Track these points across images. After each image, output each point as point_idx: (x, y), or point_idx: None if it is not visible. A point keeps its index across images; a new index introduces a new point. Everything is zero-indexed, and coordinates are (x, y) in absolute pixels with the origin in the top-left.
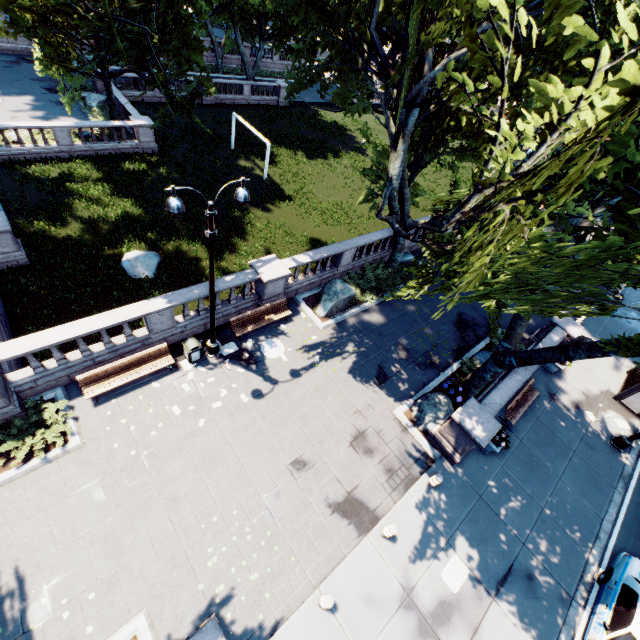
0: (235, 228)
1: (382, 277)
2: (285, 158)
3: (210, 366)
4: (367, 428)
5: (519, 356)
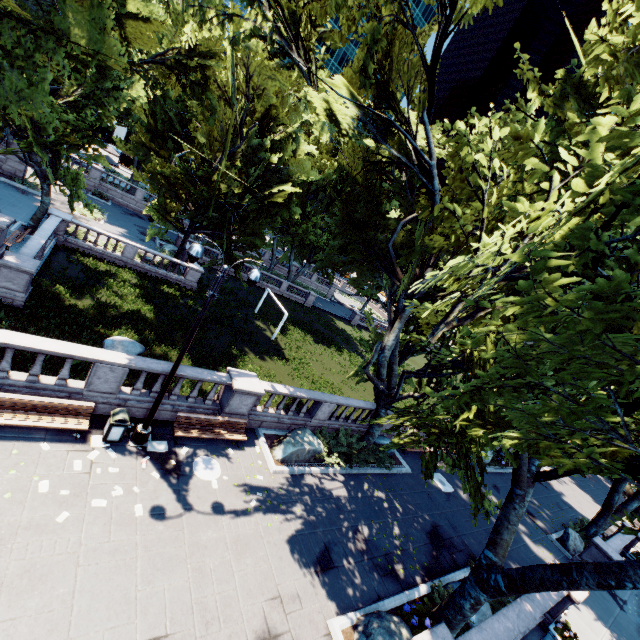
0: (227, 359)
1: (355, 447)
2: (295, 334)
3: (123, 454)
4: (283, 631)
5: (508, 573)
